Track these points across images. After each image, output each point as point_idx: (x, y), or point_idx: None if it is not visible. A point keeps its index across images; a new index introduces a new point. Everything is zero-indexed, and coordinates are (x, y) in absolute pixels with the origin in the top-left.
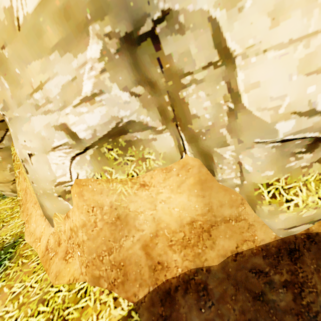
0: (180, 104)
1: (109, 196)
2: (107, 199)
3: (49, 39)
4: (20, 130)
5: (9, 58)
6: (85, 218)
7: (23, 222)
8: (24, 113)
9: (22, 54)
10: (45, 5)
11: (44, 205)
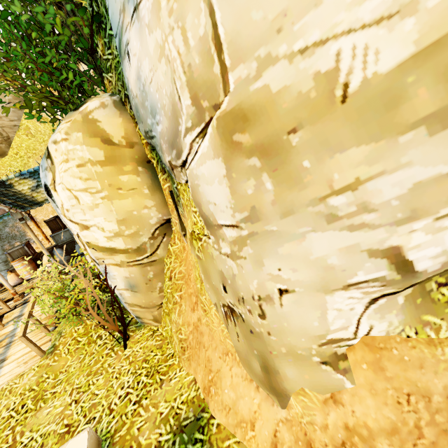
0: None
1: (440, 374)
2: (436, 380)
3: (413, 109)
4: (272, 251)
5: (297, 146)
6: (394, 417)
7: (193, 378)
8: (293, 227)
9: (333, 139)
10: (432, 54)
11: (282, 372)
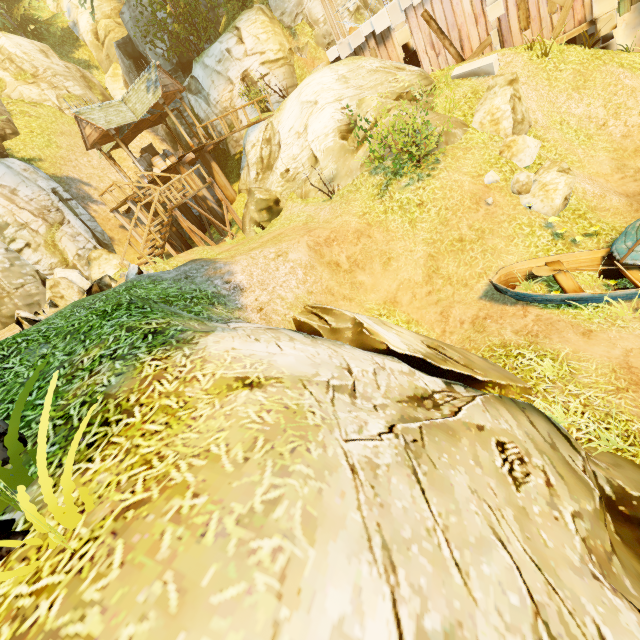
0: (366, 2)
1: None
2: None
3: None
4: None
5: None
6: None
7: None
8: None
9: None
10: None
11: None
